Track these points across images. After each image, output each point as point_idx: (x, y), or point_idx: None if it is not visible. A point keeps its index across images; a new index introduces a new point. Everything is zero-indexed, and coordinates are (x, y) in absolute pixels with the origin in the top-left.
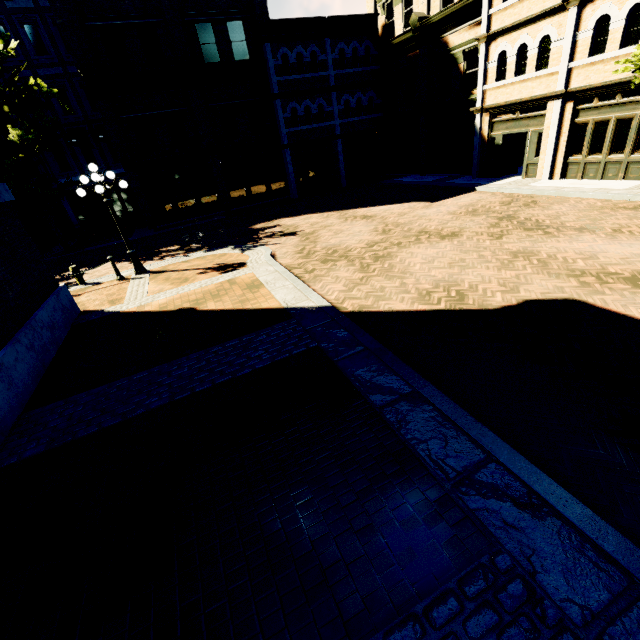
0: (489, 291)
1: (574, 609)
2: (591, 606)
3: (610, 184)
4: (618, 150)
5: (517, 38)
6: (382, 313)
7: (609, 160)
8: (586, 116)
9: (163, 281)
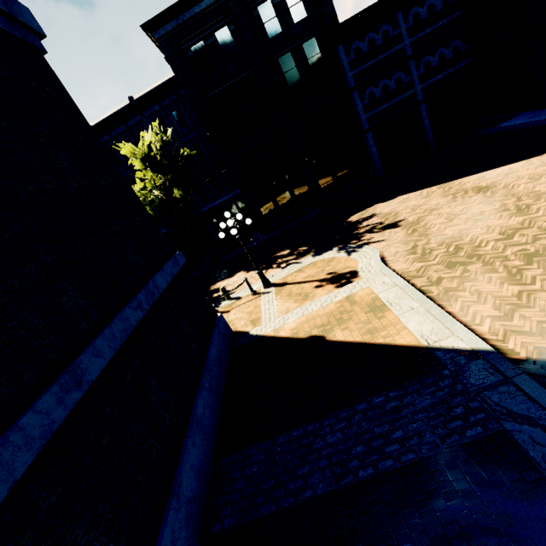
0: None
1: None
2: None
3: None
4: None
5: None
6: None
7: None
8: None
9: (287, 297)
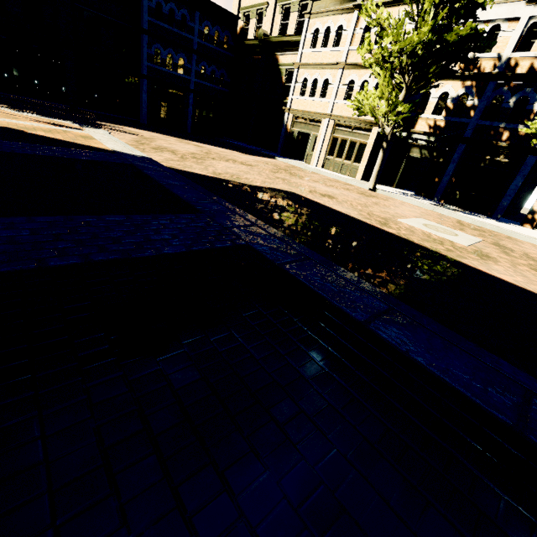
0: (255, 181)
1: (225, 224)
2: (233, 225)
3: (342, 175)
4: (349, 159)
5: (314, 74)
6: (185, 171)
7: (344, 163)
8: (338, 134)
9: None
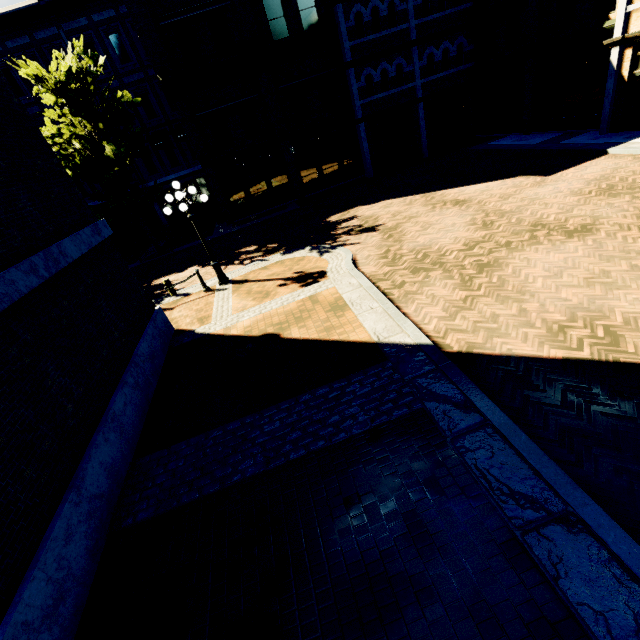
0: None
1: None
2: None
3: None
4: None
5: None
6: (499, 358)
7: None
8: None
9: (245, 295)
